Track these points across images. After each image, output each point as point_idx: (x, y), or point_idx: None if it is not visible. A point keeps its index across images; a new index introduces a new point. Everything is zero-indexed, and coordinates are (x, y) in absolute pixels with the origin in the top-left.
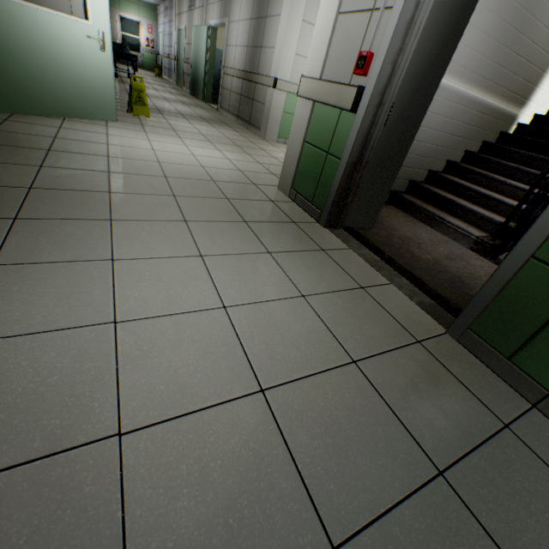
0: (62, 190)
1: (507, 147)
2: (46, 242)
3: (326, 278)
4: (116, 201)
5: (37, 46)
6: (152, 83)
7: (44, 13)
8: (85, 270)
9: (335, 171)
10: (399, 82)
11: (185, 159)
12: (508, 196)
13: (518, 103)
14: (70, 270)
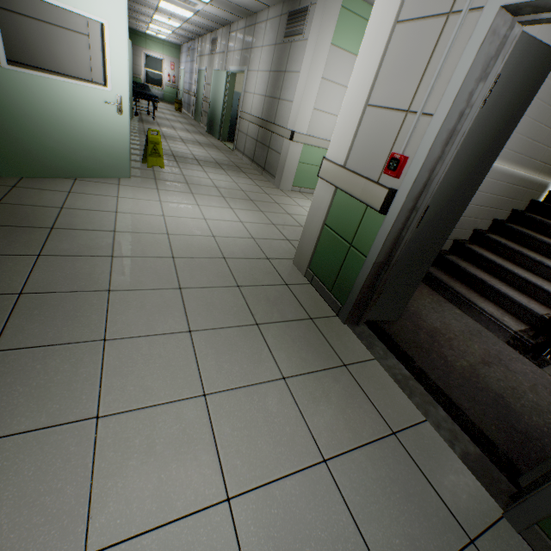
0: (55, 294)
1: (540, 220)
2: (22, 392)
3: (350, 419)
4: (114, 304)
5: (53, 113)
6: (170, 119)
7: (62, 82)
8: (60, 443)
9: (359, 267)
10: (435, 186)
11: (196, 226)
12: (545, 277)
13: (550, 172)
14: (42, 446)
